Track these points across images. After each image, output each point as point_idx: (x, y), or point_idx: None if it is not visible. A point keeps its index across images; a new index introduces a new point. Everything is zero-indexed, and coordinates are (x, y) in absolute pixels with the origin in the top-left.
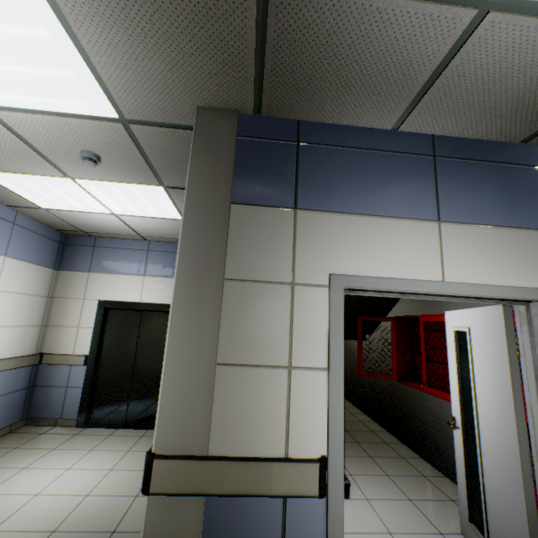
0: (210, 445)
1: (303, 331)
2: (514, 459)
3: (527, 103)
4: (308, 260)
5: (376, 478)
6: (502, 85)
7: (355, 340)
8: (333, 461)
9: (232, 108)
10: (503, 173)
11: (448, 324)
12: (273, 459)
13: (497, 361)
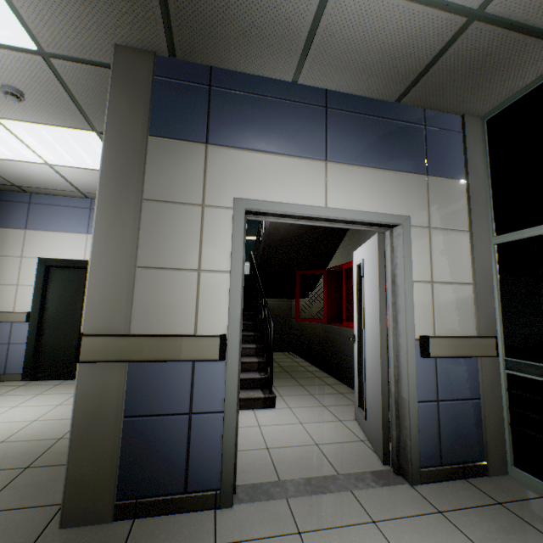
0: (132, 329)
1: (211, 243)
2: (378, 344)
3: (388, 65)
4: (217, 187)
5: (301, 397)
6: (365, 47)
7: (301, 300)
8: (231, 337)
9: (148, 48)
10: (380, 126)
11: (354, 262)
12: (183, 335)
13: (374, 278)
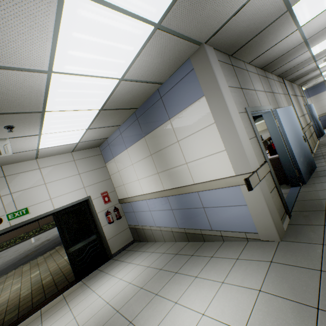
0: None
1: None
2: None
3: None
4: None
5: None
6: None
7: None
8: None
9: None
10: None
11: None
12: None
13: None
